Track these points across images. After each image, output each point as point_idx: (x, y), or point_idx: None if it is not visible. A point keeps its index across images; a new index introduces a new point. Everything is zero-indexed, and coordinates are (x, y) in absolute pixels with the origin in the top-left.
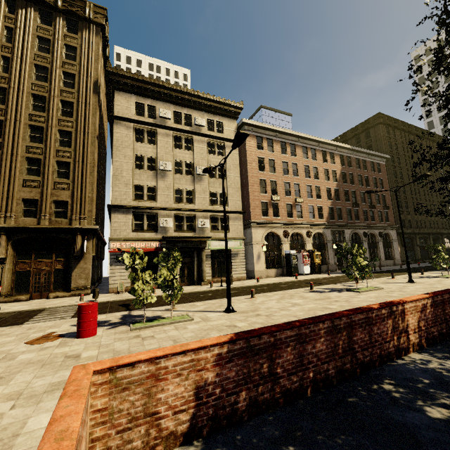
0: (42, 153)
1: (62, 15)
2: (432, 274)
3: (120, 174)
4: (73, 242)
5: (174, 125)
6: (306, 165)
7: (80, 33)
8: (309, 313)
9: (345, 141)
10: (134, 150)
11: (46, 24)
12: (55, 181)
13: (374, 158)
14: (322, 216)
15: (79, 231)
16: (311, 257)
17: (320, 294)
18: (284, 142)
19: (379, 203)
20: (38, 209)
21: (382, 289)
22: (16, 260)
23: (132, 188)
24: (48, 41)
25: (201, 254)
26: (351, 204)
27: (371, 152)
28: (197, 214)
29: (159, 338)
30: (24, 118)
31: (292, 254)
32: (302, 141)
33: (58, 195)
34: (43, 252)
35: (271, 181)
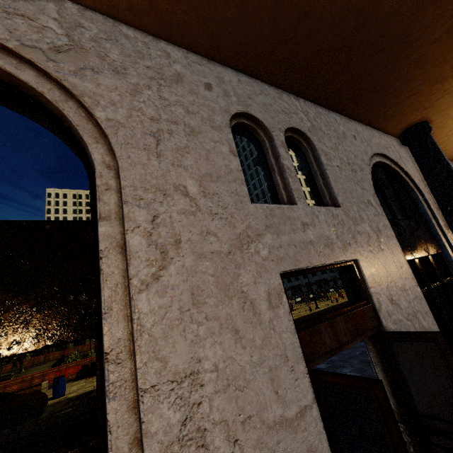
0: None
1: None
2: None
3: None
4: None
5: None
6: None
7: None
8: None
9: None
10: None
11: None
12: None
13: None
14: None
15: None
16: None
17: None
18: None
19: None
20: None
21: None
22: None
23: None
24: None
25: None
26: None
27: None
28: None
29: None
30: None
31: None
32: None
33: None
34: None
35: None
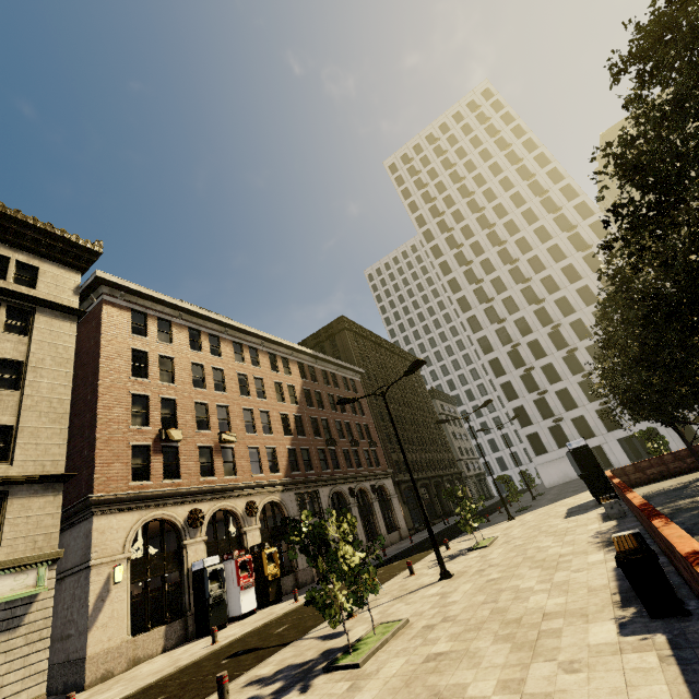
0: None
1: None
2: (461, 545)
3: None
4: None
5: None
6: (241, 373)
7: None
8: None
9: None
10: None
11: None
12: None
13: (346, 372)
14: (277, 466)
15: None
16: (259, 564)
17: None
18: (197, 330)
19: (363, 437)
20: None
21: (406, 624)
22: None
23: None
24: None
25: None
26: (325, 442)
27: (341, 362)
28: None
29: None
30: None
31: (209, 568)
32: (233, 334)
33: None
34: None
35: (162, 398)
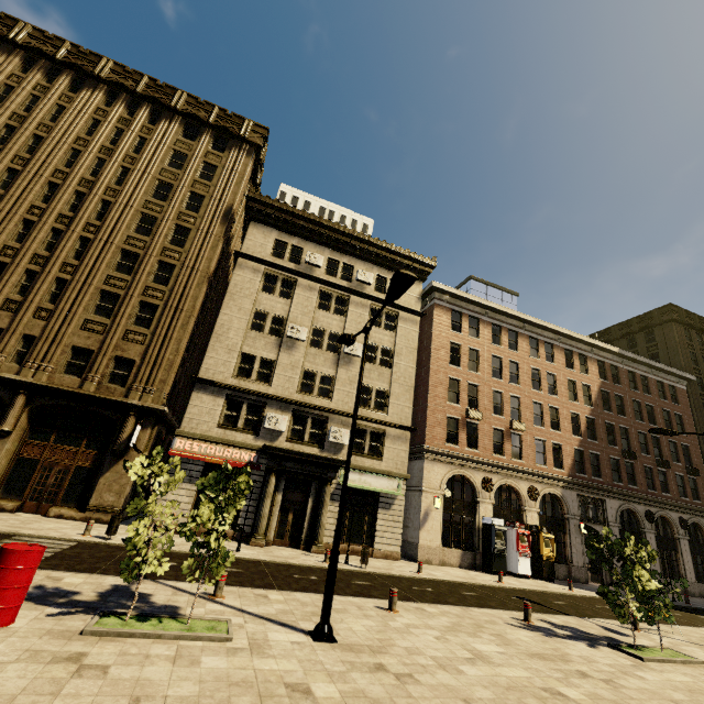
0: (125, 288)
1: (211, 131)
2: None
3: (225, 333)
4: (120, 427)
5: (324, 276)
6: (534, 368)
7: (227, 152)
8: (505, 698)
9: (608, 342)
10: (256, 303)
11: (189, 138)
12: (128, 329)
13: (664, 376)
14: (561, 463)
15: (134, 410)
16: (535, 542)
17: (544, 639)
18: (498, 325)
19: (677, 459)
20: (88, 365)
21: (700, 664)
22: (26, 438)
23: (237, 358)
24: (185, 156)
25: (323, 490)
26: (620, 452)
27: (658, 364)
28: (333, 417)
29: (111, 680)
30: (120, 240)
31: (495, 526)
32: (530, 329)
33: (124, 348)
34: (70, 433)
35: (469, 383)
